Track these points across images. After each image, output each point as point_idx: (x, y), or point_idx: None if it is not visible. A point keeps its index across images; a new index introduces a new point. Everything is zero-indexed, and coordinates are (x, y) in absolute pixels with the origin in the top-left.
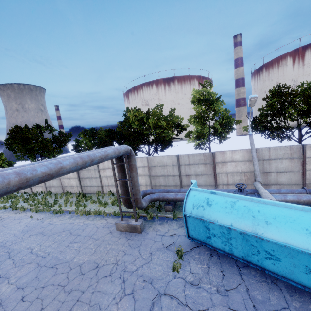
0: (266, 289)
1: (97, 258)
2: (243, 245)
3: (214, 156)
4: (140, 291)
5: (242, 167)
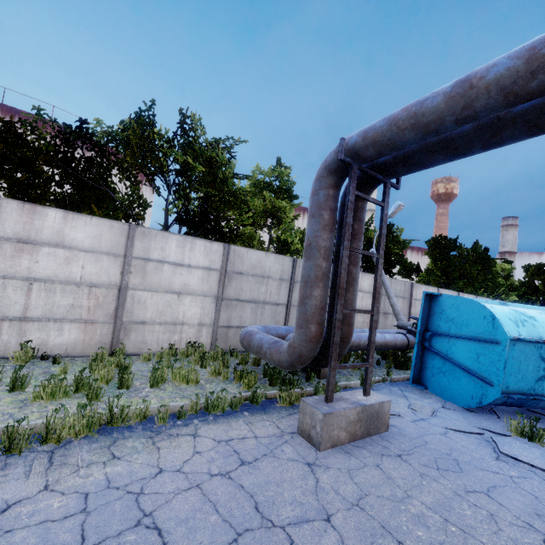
0: None
1: None
2: None
3: None
4: None
5: (367, 302)
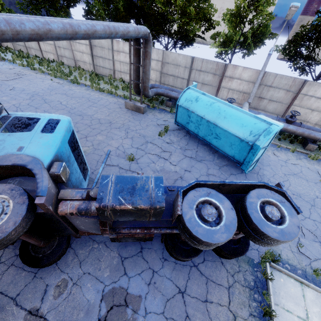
0: (207, 154)
1: (110, 119)
2: (206, 129)
3: (226, 68)
4: (136, 138)
5: (244, 87)
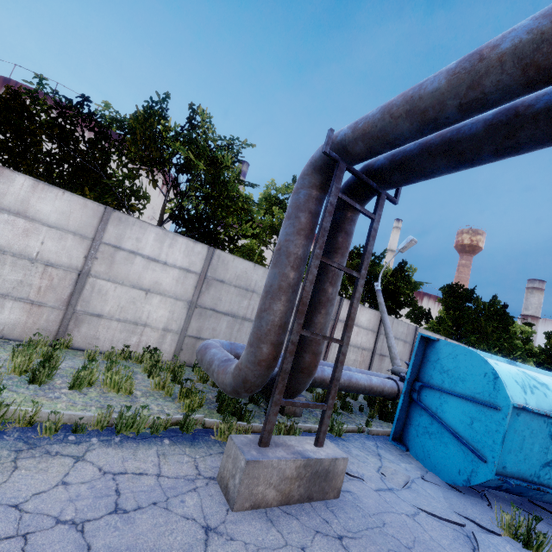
0: None
1: None
2: None
3: (342, 305)
4: None
5: (363, 339)
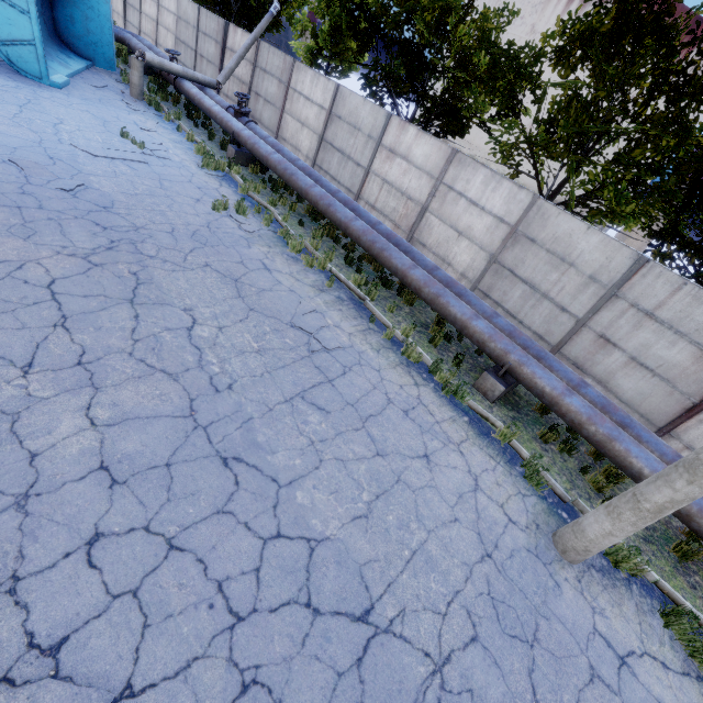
0: None
1: None
2: None
3: (224, 29)
4: None
5: (243, 72)
